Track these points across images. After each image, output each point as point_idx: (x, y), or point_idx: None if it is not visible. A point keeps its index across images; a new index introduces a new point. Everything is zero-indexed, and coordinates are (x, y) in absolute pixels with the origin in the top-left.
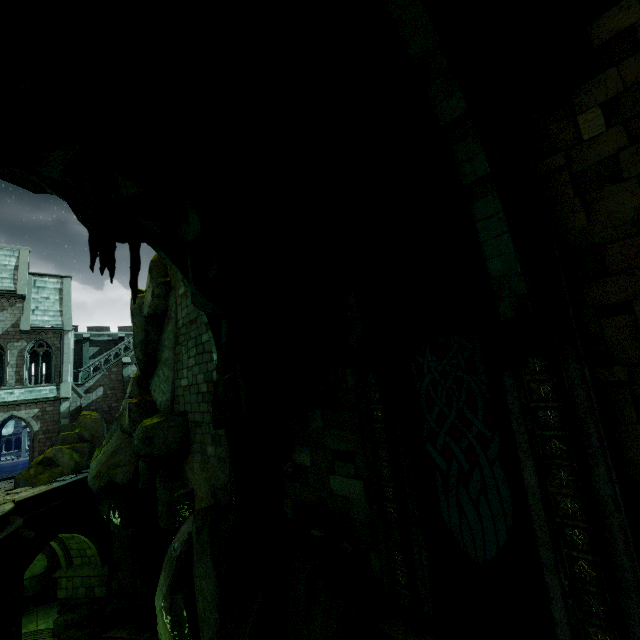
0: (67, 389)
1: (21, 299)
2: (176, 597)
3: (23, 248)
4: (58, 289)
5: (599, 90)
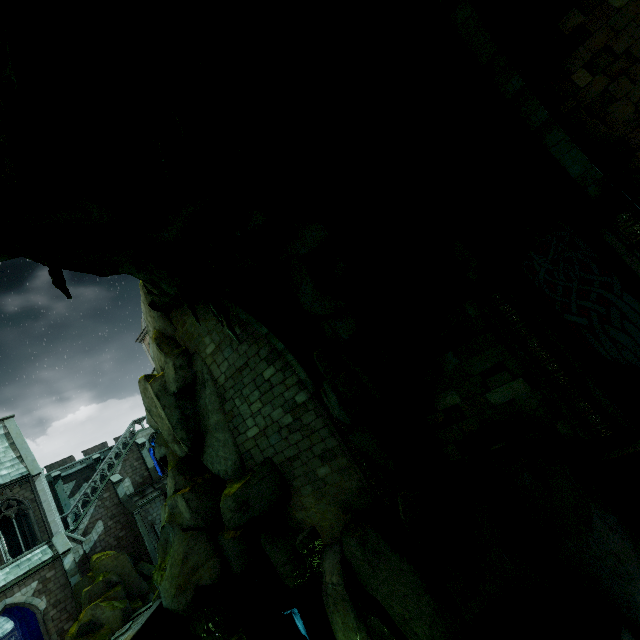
0: (63, 541)
1: None
2: (369, 621)
3: None
4: (3, 435)
5: (577, 60)
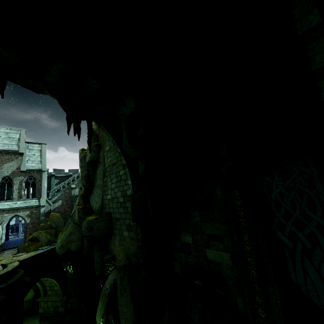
0: (43, 201)
1: (21, 155)
2: (109, 316)
3: (22, 129)
4: (39, 150)
5: None
